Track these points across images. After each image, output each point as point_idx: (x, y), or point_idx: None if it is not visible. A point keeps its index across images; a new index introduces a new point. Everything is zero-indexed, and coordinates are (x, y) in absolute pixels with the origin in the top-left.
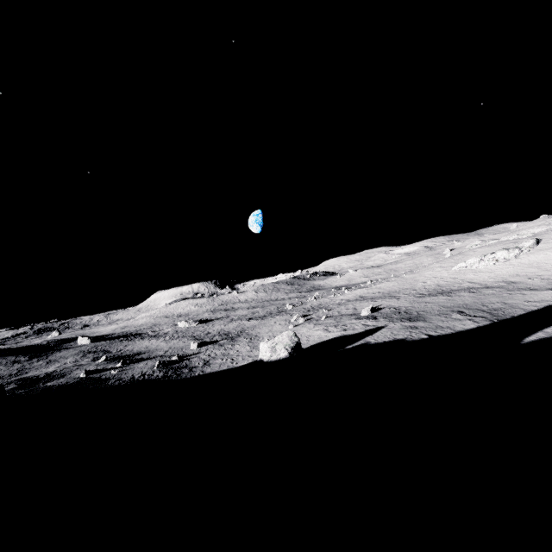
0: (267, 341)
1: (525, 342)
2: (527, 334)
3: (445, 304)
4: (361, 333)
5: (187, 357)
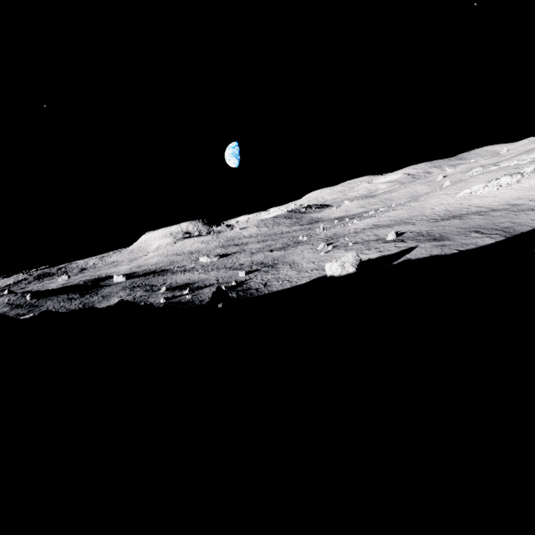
0: (336, 262)
1: None
2: None
3: (461, 226)
4: (398, 253)
5: (243, 282)
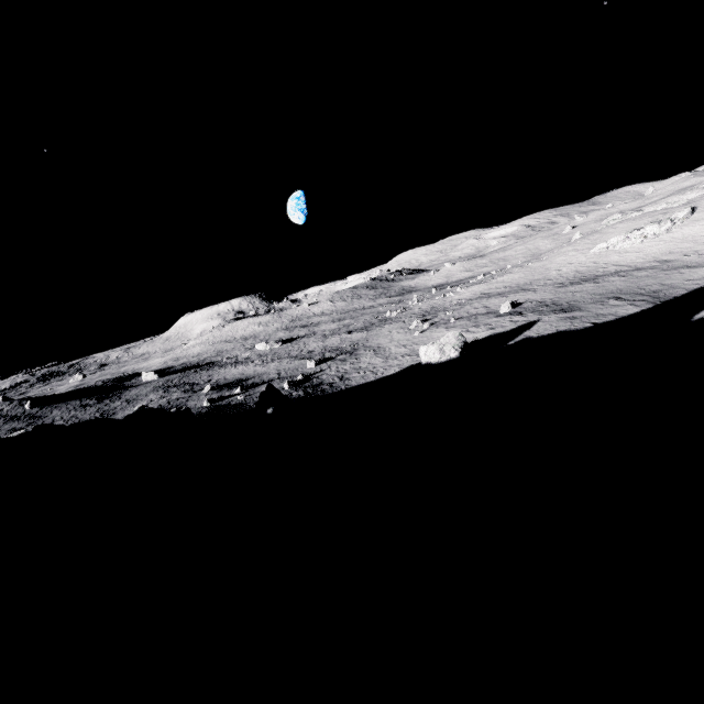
0: (433, 344)
1: (696, 320)
2: (695, 312)
3: (596, 292)
4: (515, 329)
5: (313, 376)
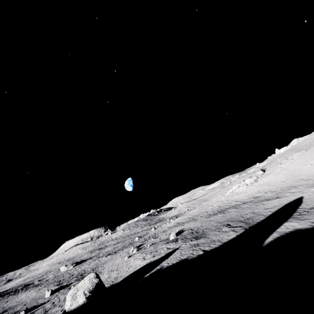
0: (71, 289)
1: (265, 244)
2: (266, 236)
3: (220, 220)
4: (162, 257)
5: (34, 309)
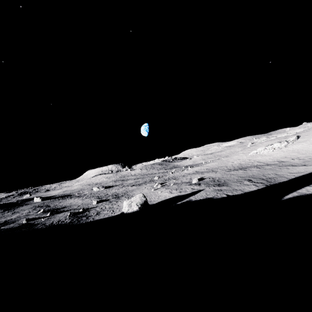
0: (127, 200)
1: (284, 199)
2: (286, 193)
3: (241, 175)
4: (189, 194)
5: (88, 209)
